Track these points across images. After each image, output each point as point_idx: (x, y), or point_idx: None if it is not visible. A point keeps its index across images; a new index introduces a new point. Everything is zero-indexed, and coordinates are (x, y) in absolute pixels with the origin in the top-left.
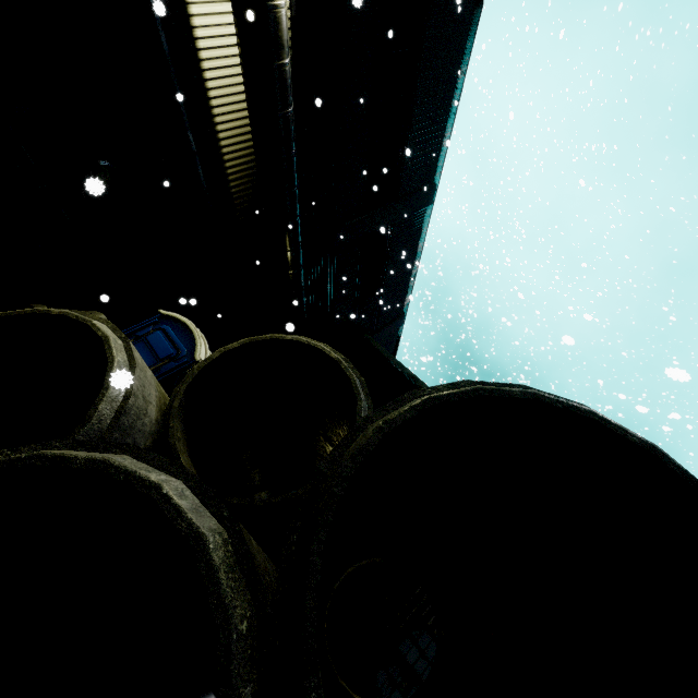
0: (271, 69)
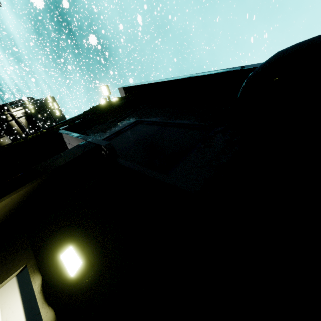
0: (20, 125)
